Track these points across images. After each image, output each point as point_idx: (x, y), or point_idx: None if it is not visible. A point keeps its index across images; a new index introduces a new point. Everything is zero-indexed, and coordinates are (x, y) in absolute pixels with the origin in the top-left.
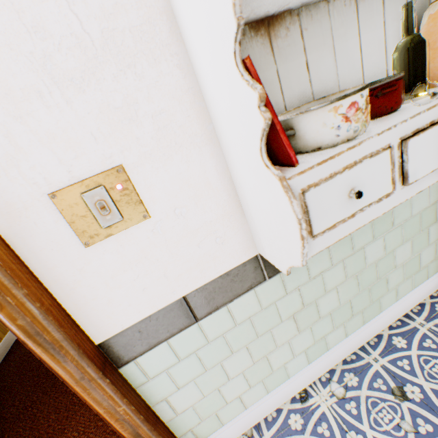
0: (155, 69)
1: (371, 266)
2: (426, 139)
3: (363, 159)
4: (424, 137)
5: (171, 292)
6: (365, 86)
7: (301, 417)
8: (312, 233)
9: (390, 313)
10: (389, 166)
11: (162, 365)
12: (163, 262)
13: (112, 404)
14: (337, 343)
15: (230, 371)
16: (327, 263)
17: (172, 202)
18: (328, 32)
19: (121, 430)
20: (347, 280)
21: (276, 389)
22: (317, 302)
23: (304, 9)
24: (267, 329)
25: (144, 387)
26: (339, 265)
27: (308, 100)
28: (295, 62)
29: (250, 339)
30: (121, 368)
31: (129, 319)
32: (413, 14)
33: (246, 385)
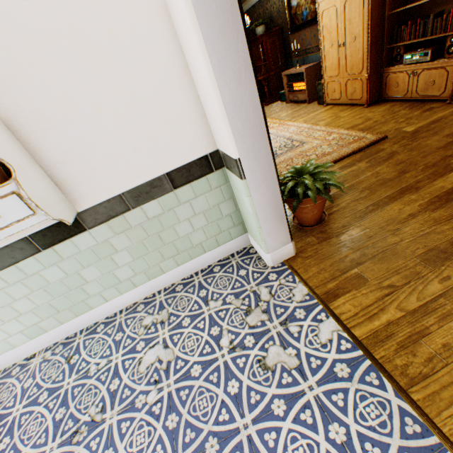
0: None
1: (58, 283)
2: None
3: None
4: None
5: None
6: None
7: (20, 369)
8: None
9: (104, 309)
10: None
11: None
12: None
13: None
14: (56, 327)
15: None
16: (4, 283)
17: None
18: None
19: None
20: (37, 292)
21: (8, 352)
22: (12, 305)
23: None
24: None
25: None
26: (20, 284)
27: None
28: None
29: None
30: None
31: None
32: None
33: None
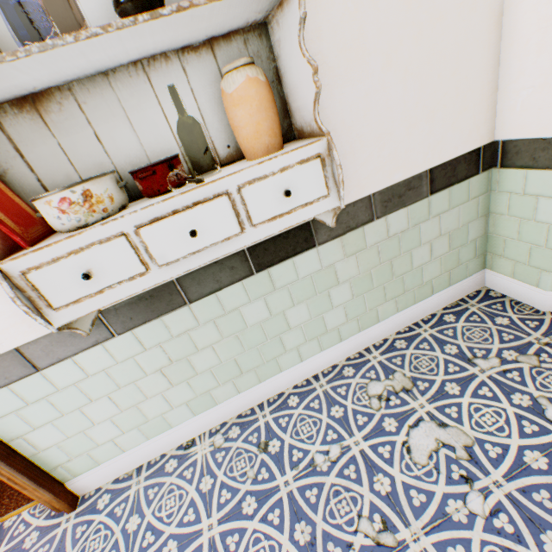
0: None
1: (255, 327)
2: (166, 228)
3: (92, 245)
4: (162, 226)
5: None
6: (74, 184)
7: (177, 462)
8: (53, 306)
9: (294, 373)
10: (132, 250)
11: (9, 407)
12: None
13: None
14: (229, 399)
15: (95, 417)
16: (193, 322)
17: None
18: (117, 104)
19: None
20: (225, 340)
21: (158, 436)
22: (190, 358)
23: (78, 83)
24: (130, 381)
25: None
26: (210, 324)
27: (110, 170)
28: (81, 135)
29: (111, 390)
30: None
31: None
32: None
33: (119, 431)
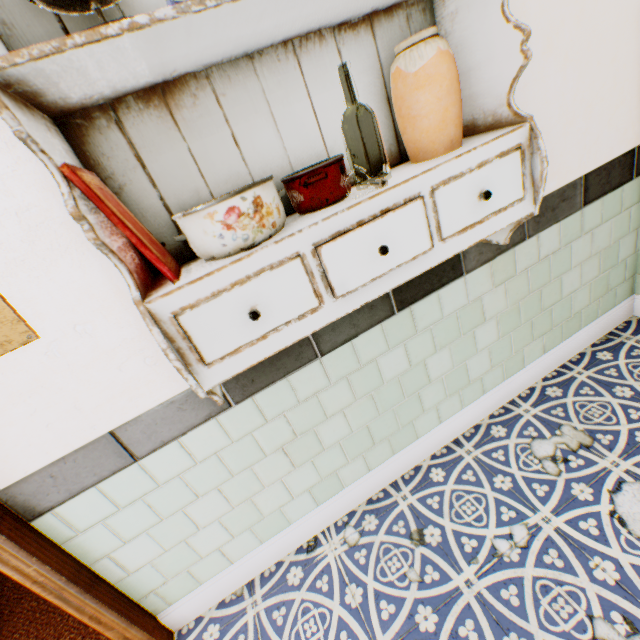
0: (9, 155)
1: (392, 382)
2: (351, 244)
3: (260, 272)
4: (346, 242)
5: (90, 427)
6: (246, 187)
7: (302, 570)
8: (205, 361)
9: (432, 439)
10: (306, 277)
11: (95, 516)
12: (71, 391)
13: (17, 564)
14: (358, 479)
15: (200, 519)
16: (323, 381)
17: (70, 317)
18: (261, 96)
19: (44, 595)
20: (358, 401)
21: (273, 537)
22: (316, 429)
23: (217, 69)
24: (245, 466)
25: (73, 543)
26: (342, 383)
27: (245, 182)
28: (215, 137)
29: (222, 479)
30: (34, 521)
31: (34, 462)
32: (391, 64)
33: (228, 535)
